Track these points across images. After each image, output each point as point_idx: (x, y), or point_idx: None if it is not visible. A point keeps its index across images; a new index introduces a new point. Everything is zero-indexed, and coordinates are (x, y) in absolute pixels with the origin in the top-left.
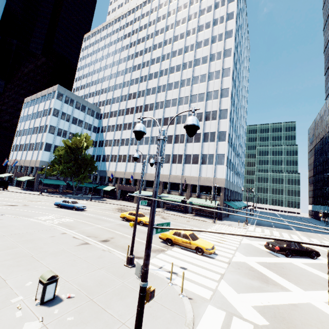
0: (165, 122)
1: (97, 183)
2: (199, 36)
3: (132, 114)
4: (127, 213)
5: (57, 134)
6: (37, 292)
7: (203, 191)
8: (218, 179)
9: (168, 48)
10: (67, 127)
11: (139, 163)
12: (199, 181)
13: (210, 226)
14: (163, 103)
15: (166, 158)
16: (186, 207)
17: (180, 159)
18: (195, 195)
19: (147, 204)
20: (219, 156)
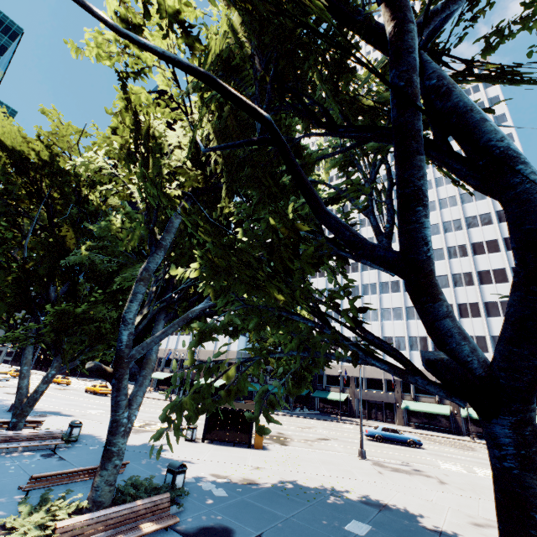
0: None
1: None
2: None
3: (356, 273)
4: None
5: None
6: None
7: None
8: None
9: None
10: None
11: None
12: None
13: None
14: None
15: None
16: None
17: (483, 344)
18: None
19: (428, 428)
20: None
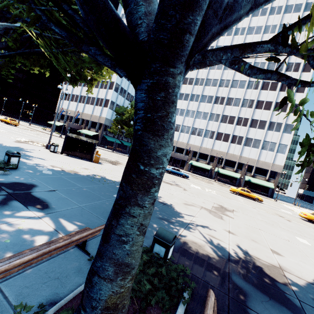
0: (229, 102)
1: None
2: (284, 17)
3: (190, 86)
4: (239, 189)
5: (119, 93)
6: None
7: (258, 172)
8: (277, 165)
9: (244, 22)
10: (126, 86)
11: (193, 135)
12: (257, 163)
13: (284, 205)
14: (229, 82)
15: (225, 136)
16: (239, 183)
17: (240, 141)
18: (250, 174)
19: (198, 174)
20: (282, 146)
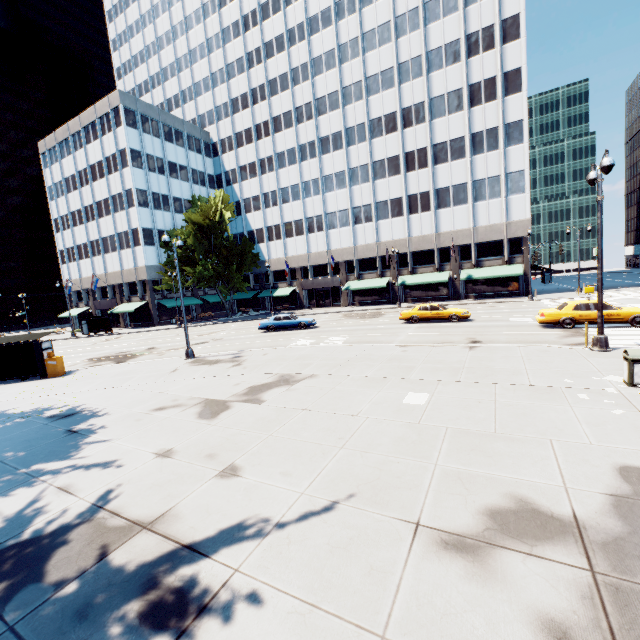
0: (376, 129)
1: (252, 289)
2: None
3: (290, 129)
4: (415, 310)
5: (154, 207)
6: (635, 376)
7: (486, 253)
8: (516, 223)
9: None
10: (164, 187)
11: (334, 230)
12: (474, 236)
13: (541, 304)
14: (362, 86)
15: (394, 206)
16: (455, 290)
17: (426, 202)
18: (470, 264)
19: (370, 303)
20: (513, 177)
